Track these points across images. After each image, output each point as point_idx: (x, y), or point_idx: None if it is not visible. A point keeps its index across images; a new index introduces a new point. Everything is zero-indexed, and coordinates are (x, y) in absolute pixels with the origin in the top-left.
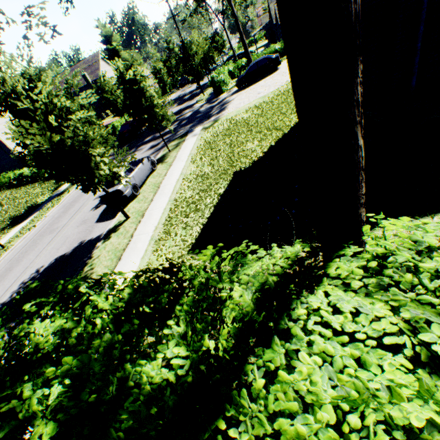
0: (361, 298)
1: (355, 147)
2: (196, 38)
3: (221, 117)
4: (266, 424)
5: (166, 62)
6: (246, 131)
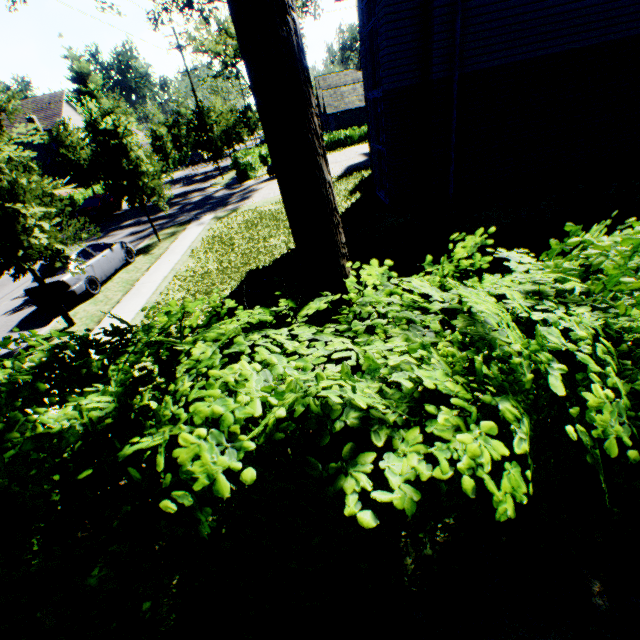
0: (327, 335)
1: (322, 180)
2: (219, 106)
3: (242, 206)
4: (183, 414)
5: (172, 127)
6: (272, 225)
